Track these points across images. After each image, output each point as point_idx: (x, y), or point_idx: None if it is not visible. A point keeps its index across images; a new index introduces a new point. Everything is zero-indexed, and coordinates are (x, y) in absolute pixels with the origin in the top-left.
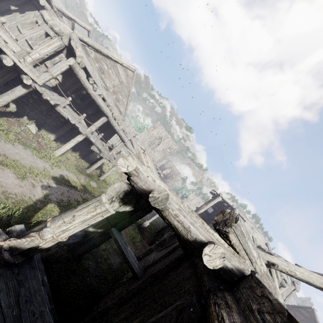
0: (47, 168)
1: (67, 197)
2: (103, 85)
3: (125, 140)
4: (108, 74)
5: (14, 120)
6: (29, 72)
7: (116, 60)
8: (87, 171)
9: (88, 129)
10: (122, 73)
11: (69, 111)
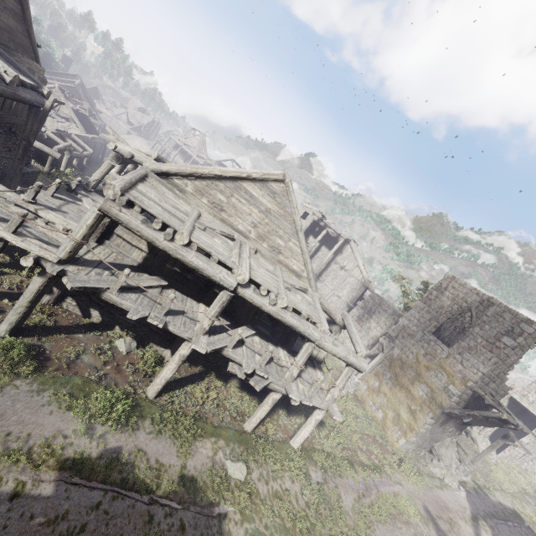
0: (70, 433)
1: (69, 532)
2: (219, 229)
3: (311, 334)
4: (233, 207)
5: (87, 337)
6: (30, 246)
7: (235, 175)
8: (246, 426)
9: (197, 325)
10: (260, 194)
11: (154, 297)
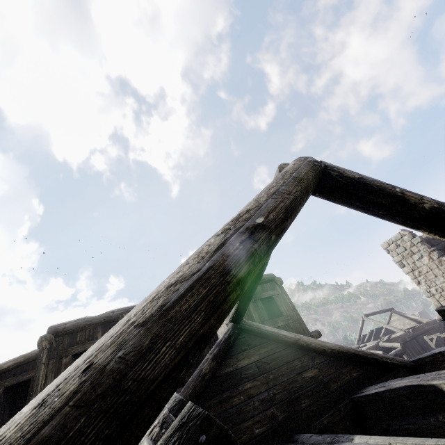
0: None
1: None
2: None
3: None
4: None
5: None
6: None
7: None
8: None
9: None
10: None
11: None
